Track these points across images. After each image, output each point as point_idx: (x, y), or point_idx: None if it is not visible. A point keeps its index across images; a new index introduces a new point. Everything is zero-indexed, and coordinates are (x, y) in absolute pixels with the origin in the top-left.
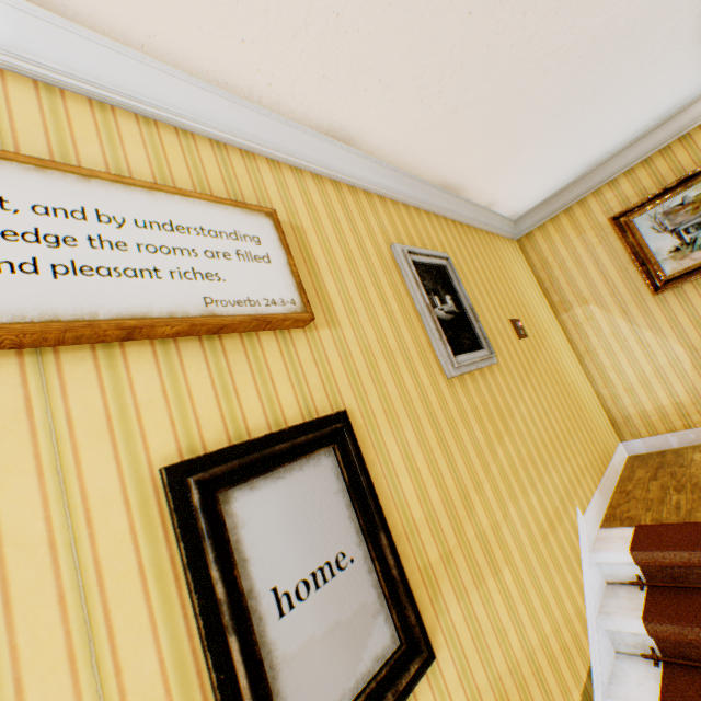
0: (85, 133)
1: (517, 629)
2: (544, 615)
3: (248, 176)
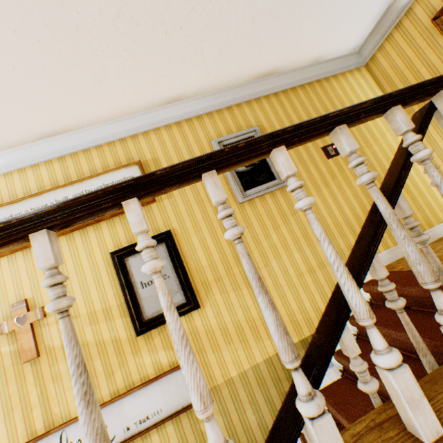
0: (84, 163)
1: (258, 308)
2: (283, 307)
3: (134, 147)
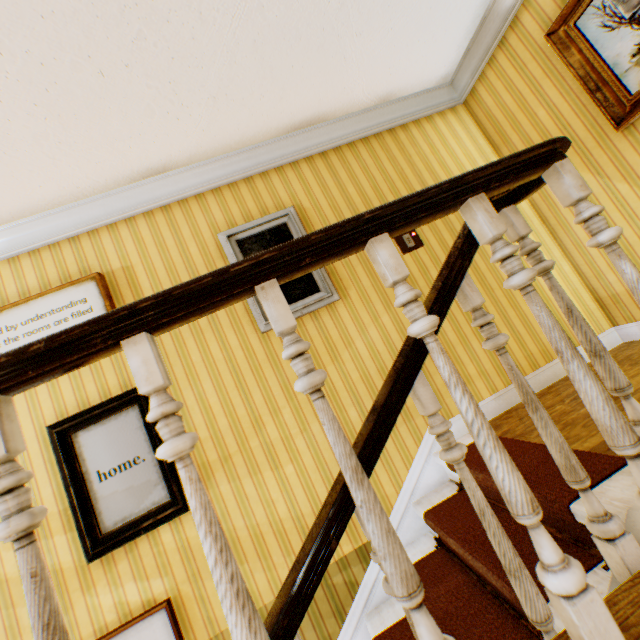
0: (9, 280)
1: (289, 502)
2: None
3: (93, 250)
